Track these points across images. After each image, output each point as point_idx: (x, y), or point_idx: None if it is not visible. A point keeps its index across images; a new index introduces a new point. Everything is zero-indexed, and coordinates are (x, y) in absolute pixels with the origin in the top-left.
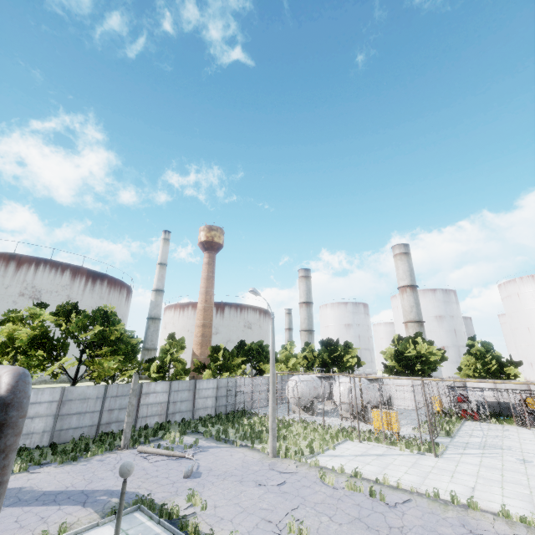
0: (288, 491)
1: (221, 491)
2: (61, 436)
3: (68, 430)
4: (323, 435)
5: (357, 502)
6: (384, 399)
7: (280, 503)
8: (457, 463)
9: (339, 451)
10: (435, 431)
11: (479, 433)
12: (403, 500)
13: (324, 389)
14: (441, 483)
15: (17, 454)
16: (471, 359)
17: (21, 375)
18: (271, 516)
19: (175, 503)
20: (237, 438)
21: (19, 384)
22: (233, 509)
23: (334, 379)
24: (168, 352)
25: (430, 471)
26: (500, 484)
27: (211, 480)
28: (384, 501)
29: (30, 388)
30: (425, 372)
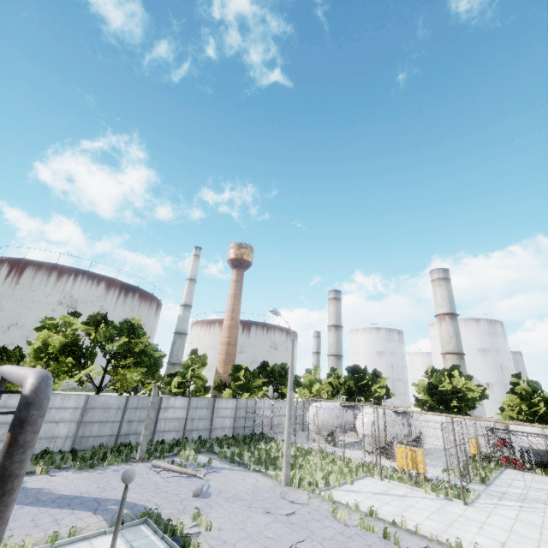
0: (297, 523)
1: (227, 514)
2: (82, 443)
3: (89, 438)
4: (341, 467)
5: (368, 543)
6: (412, 435)
7: (286, 534)
8: (489, 514)
9: (357, 487)
10: (468, 476)
11: (520, 483)
12: (420, 546)
13: (348, 418)
14: (467, 534)
15: (41, 456)
16: (514, 398)
17: (44, 378)
18: (275, 545)
19: (181, 521)
20: (252, 462)
21: (41, 386)
22: (237, 534)
23: (359, 409)
24: (190, 368)
25: (455, 519)
26: (536, 543)
27: (220, 502)
28: (399, 545)
29: (51, 390)
30: (462, 409)
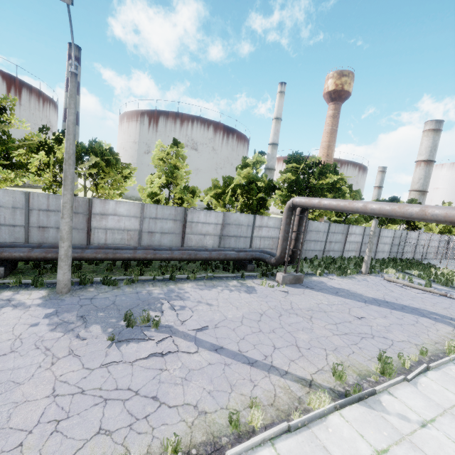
0: None
1: None
2: (305, 254)
3: (309, 251)
4: None
5: None
6: None
7: None
8: None
9: None
10: None
11: None
12: None
13: None
14: None
15: None
16: None
17: None
18: None
19: None
20: None
21: None
22: None
23: None
24: None
25: None
26: None
27: None
28: None
29: None
30: None
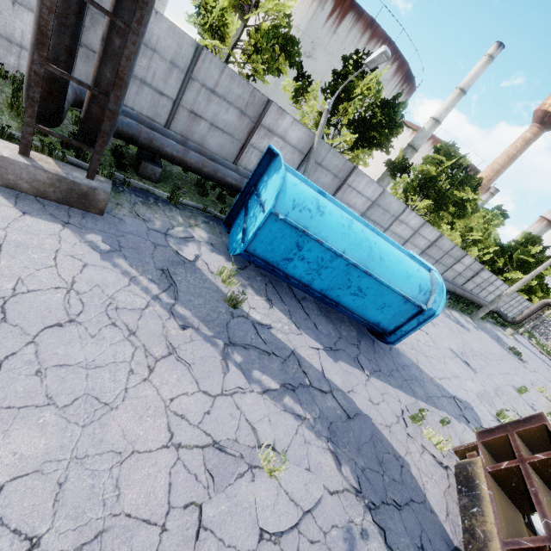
0: None
1: None
2: None
3: None
4: None
5: None
6: None
7: None
8: None
9: None
10: None
11: None
12: None
13: None
14: None
15: None
16: None
17: None
18: None
19: None
20: None
21: None
22: None
23: None
24: None
25: None
26: None
27: None
28: None
29: None
30: None
